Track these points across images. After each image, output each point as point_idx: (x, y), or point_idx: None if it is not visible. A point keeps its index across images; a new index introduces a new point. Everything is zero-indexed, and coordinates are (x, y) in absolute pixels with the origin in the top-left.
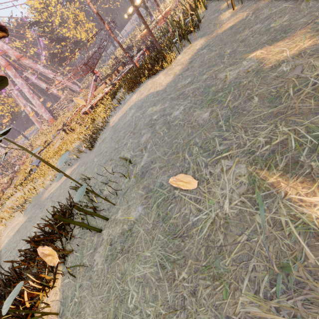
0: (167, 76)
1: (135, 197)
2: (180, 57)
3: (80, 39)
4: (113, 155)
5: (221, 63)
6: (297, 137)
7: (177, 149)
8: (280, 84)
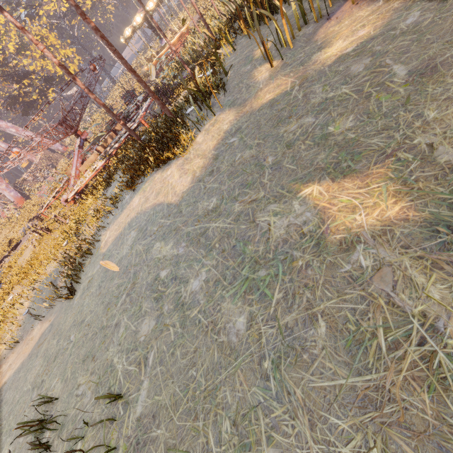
0: (182, 174)
1: None
2: (200, 139)
3: (55, 73)
4: (98, 345)
5: (260, 184)
6: None
7: (195, 403)
8: (361, 306)
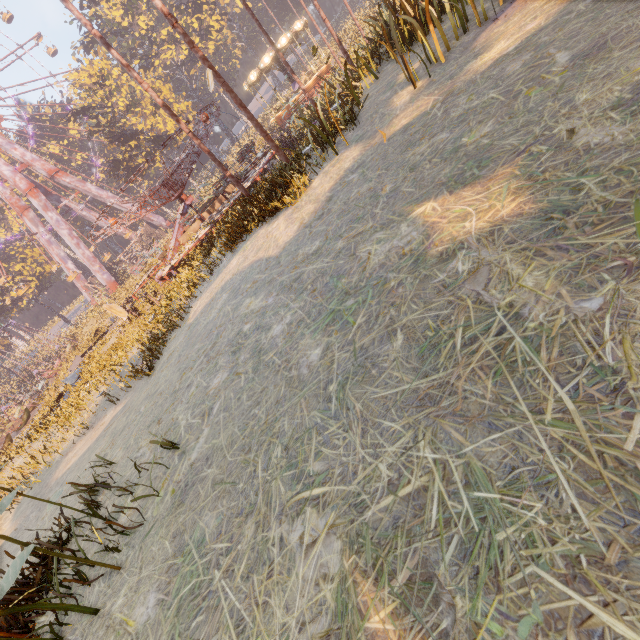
0: (289, 224)
1: (156, 557)
2: (316, 183)
3: (166, 132)
4: (166, 409)
5: (371, 215)
6: (444, 493)
7: (252, 437)
8: (445, 311)
